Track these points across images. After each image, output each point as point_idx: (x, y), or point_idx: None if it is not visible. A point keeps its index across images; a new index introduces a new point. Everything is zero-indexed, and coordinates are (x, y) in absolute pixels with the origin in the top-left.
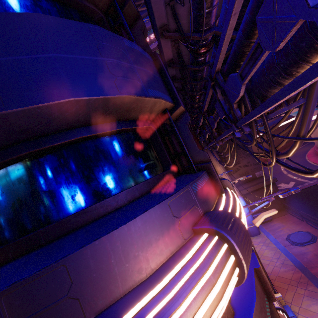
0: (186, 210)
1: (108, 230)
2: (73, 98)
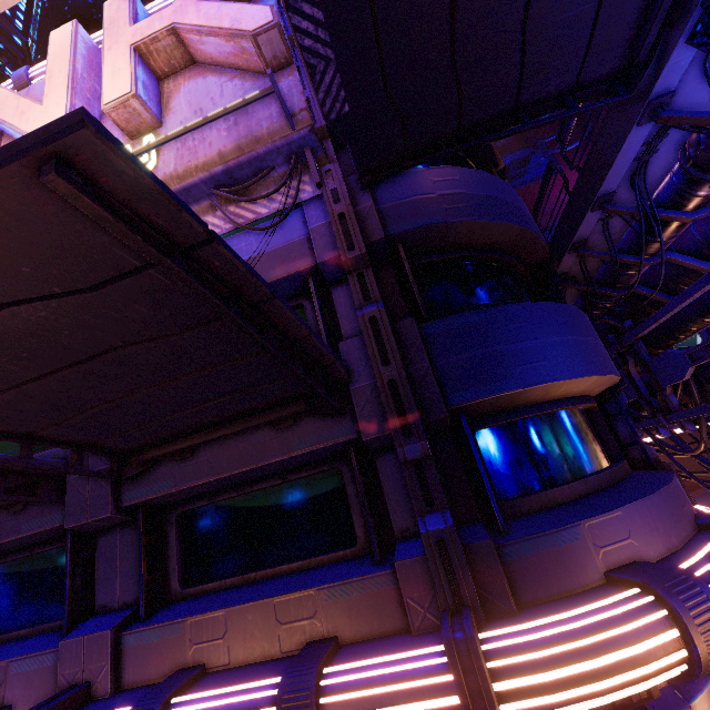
0: (684, 502)
1: (637, 496)
2: (590, 376)
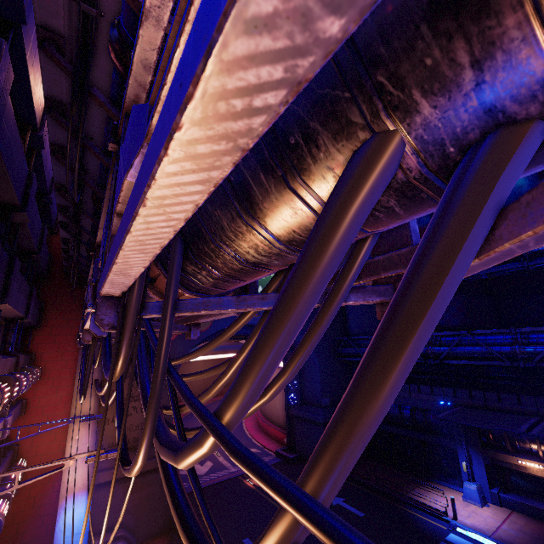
0: None
1: None
2: None
